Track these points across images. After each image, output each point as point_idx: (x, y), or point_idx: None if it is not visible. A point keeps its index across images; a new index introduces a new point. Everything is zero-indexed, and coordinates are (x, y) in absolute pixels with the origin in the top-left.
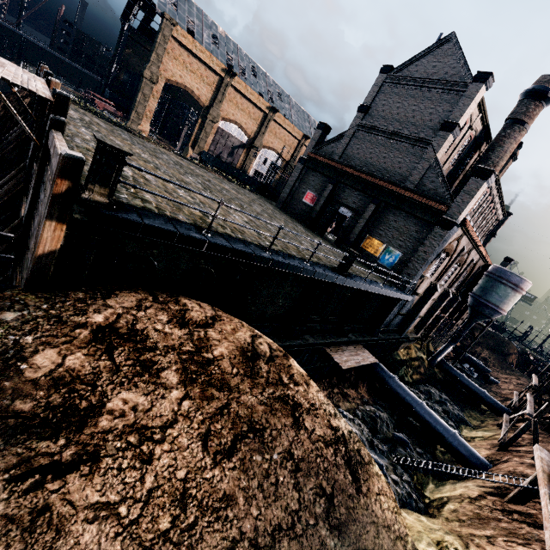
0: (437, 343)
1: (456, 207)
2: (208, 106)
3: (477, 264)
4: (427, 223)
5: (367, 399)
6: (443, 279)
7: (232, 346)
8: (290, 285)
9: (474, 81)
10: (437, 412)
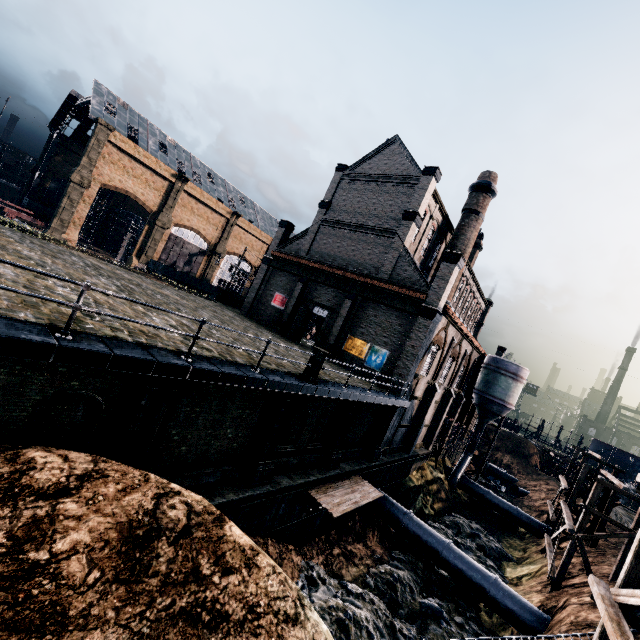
0: (454, 455)
1: (434, 294)
2: (156, 212)
3: (472, 356)
4: (409, 314)
5: (380, 554)
6: (440, 377)
7: (106, 524)
8: (241, 406)
9: (424, 174)
10: (471, 551)
